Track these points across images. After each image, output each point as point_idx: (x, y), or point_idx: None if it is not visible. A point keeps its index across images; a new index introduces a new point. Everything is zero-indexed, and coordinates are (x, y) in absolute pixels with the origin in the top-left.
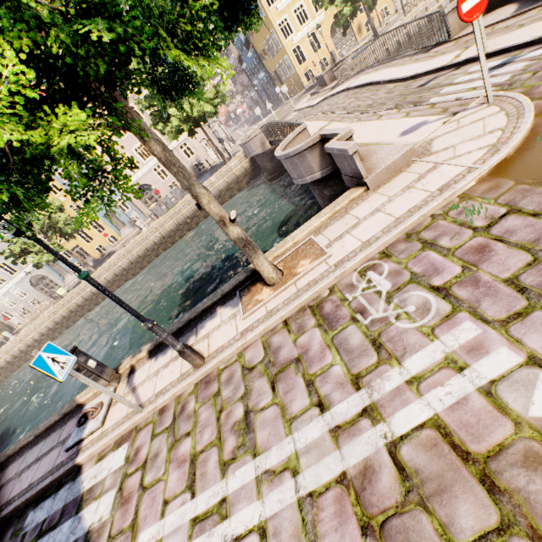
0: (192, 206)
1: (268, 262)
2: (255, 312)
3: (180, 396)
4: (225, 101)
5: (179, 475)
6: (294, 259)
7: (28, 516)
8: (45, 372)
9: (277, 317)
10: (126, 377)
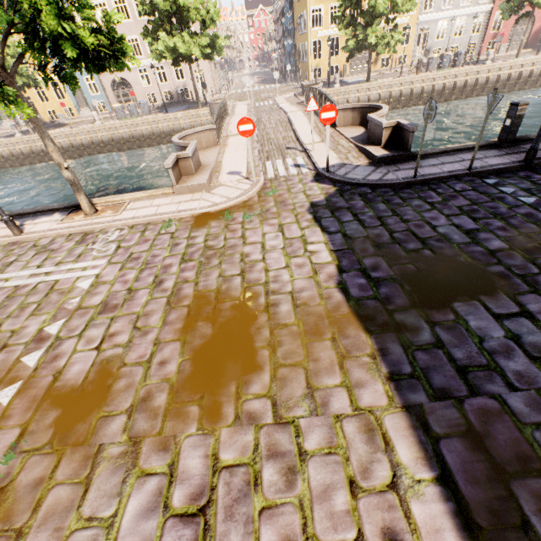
0: (151, 127)
1: (87, 201)
2: (66, 223)
3: None
4: (221, 53)
5: None
6: (110, 208)
7: None
8: None
9: (68, 230)
10: None
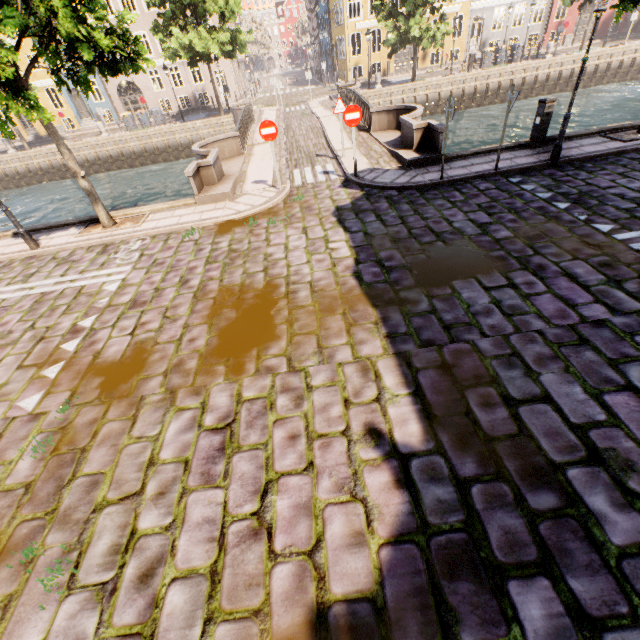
0: (166, 139)
1: (105, 212)
2: (84, 236)
3: (14, 260)
4: (244, 51)
5: None
6: (129, 220)
7: None
8: None
9: (87, 242)
10: None
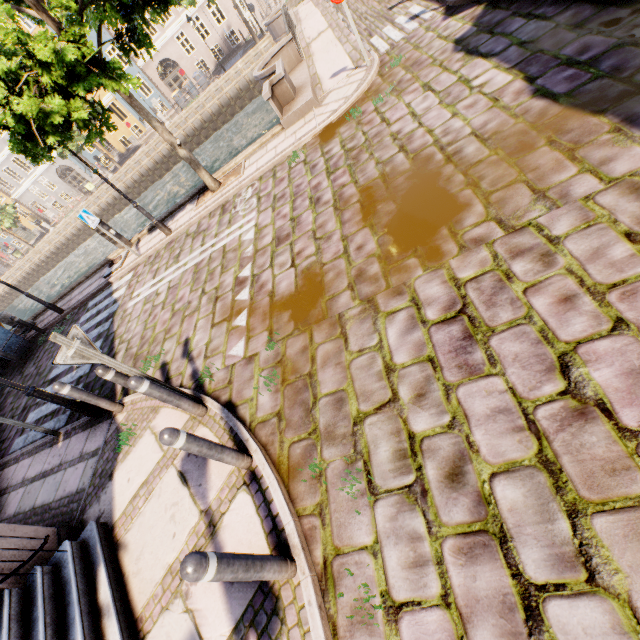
0: (217, 100)
1: (208, 175)
2: (201, 207)
3: (159, 250)
4: None
5: (151, 275)
6: (230, 176)
7: (89, 303)
8: (85, 222)
9: (206, 210)
10: (135, 245)
